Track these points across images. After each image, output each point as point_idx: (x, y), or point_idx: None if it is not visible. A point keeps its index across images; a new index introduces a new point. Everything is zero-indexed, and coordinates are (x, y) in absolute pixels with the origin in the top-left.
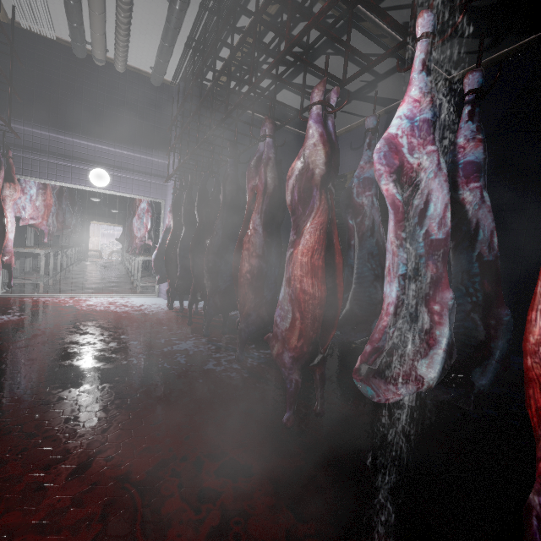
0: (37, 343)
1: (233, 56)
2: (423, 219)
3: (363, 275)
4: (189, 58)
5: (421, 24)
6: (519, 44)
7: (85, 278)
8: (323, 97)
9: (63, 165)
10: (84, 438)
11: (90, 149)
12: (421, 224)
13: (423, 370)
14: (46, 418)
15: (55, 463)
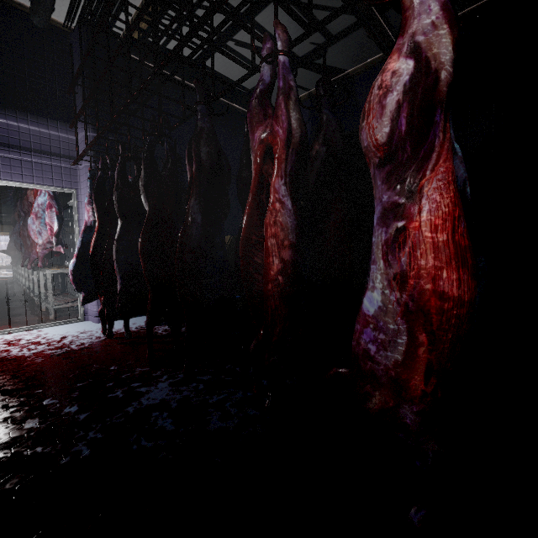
0: None
1: None
2: None
3: None
4: None
5: None
6: (467, 10)
7: None
8: None
9: None
10: None
11: None
12: None
13: None
14: None
15: None
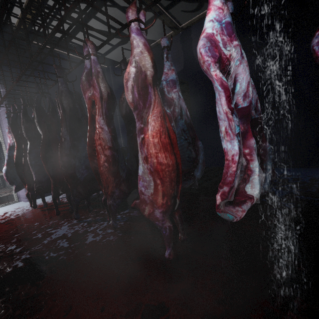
0: None
1: None
2: (233, 95)
3: (181, 145)
4: None
5: None
6: None
7: None
8: (137, 16)
9: None
10: None
11: None
12: (232, 99)
13: (250, 190)
14: None
15: None
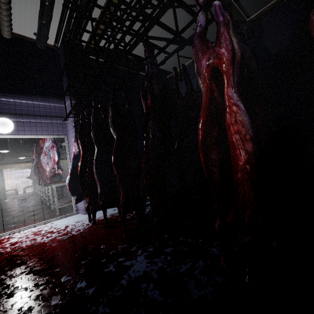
0: None
1: None
2: None
3: None
4: (67, 19)
5: None
6: None
7: (6, 214)
8: None
9: None
10: None
11: None
12: None
13: None
14: None
15: None
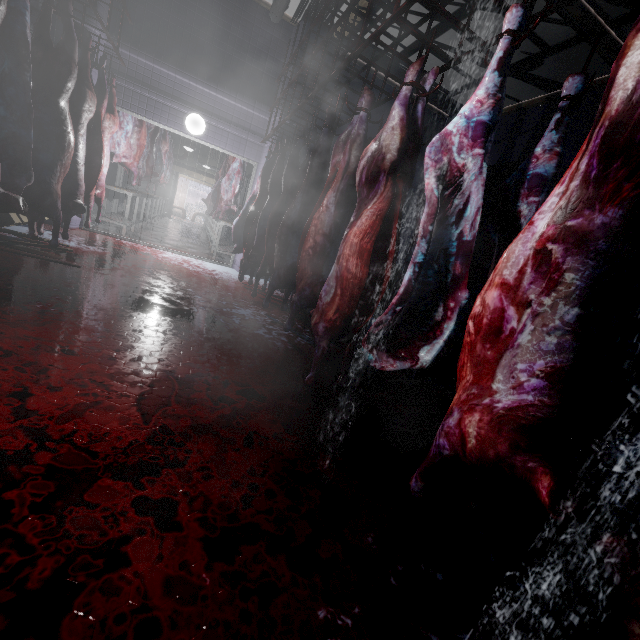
0: (117, 275)
1: (353, 6)
2: (459, 219)
3: None
4: None
5: (508, 19)
6: None
7: (165, 233)
8: (416, 77)
9: (162, 103)
10: (145, 344)
11: (191, 89)
12: (457, 223)
13: (423, 354)
14: (119, 324)
15: (123, 350)
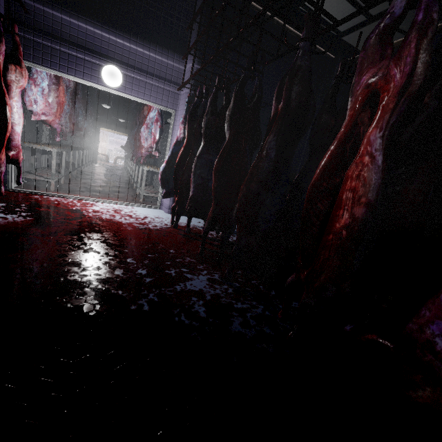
0: (34, 260)
1: None
2: None
3: None
4: None
5: None
6: None
7: (94, 180)
8: None
9: (75, 56)
10: None
11: (103, 40)
12: None
13: None
14: None
15: None
